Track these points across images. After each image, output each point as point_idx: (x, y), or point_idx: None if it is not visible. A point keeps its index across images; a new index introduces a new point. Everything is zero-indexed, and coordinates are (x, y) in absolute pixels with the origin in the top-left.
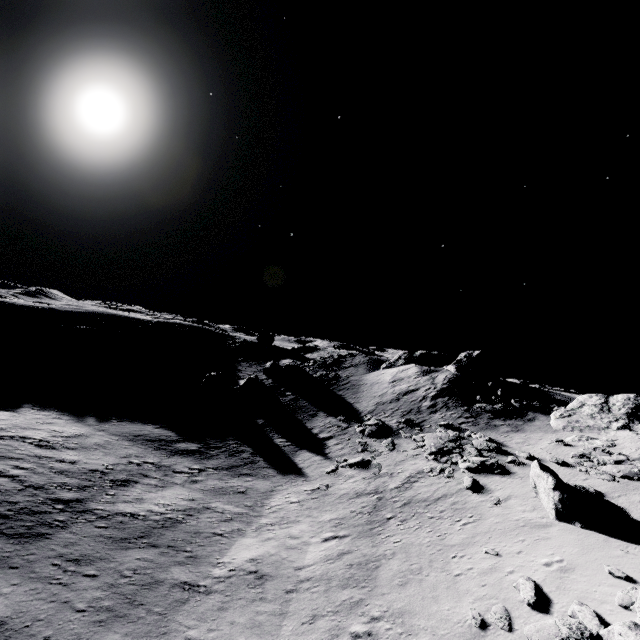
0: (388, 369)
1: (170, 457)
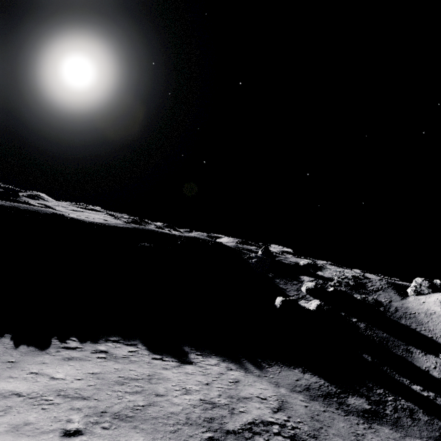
0: (421, 297)
1: (374, 428)
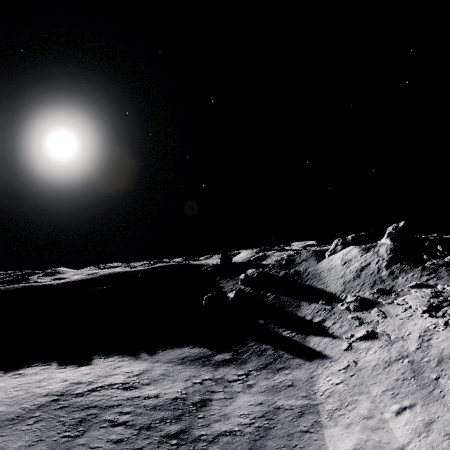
0: (333, 255)
1: (217, 370)
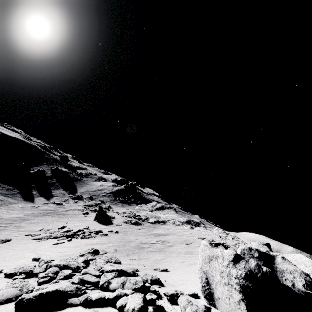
0: (103, 182)
1: None
